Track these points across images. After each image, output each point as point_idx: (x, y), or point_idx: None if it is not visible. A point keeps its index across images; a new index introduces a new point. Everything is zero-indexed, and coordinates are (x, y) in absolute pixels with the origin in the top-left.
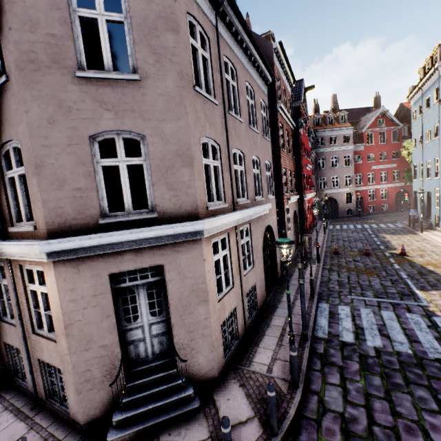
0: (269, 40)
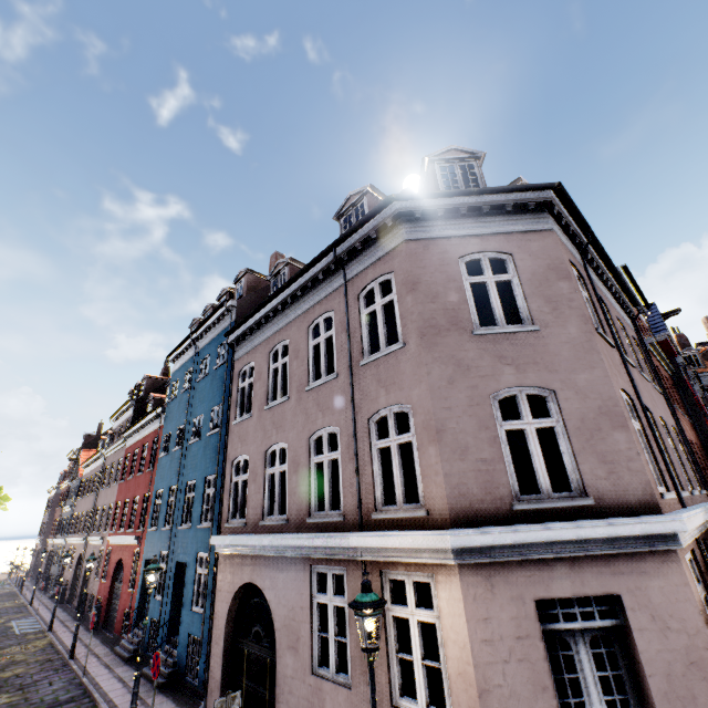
0: None
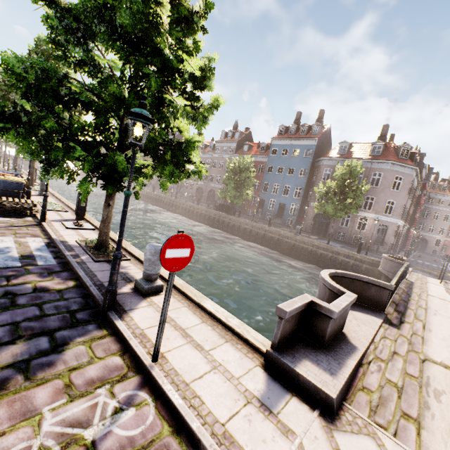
0: (422, 157)
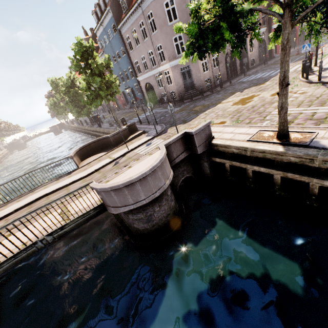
0: None
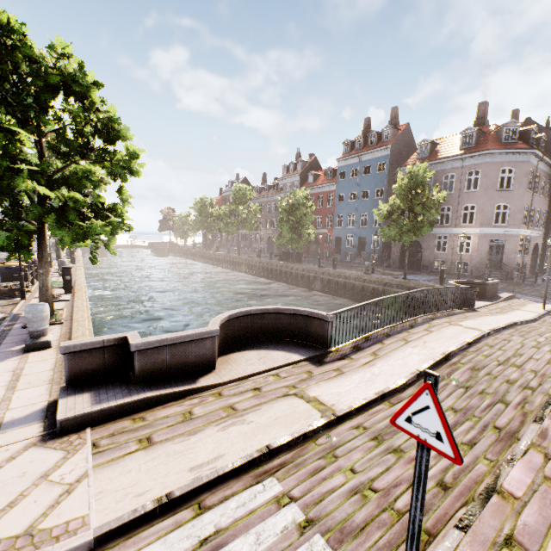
0: None
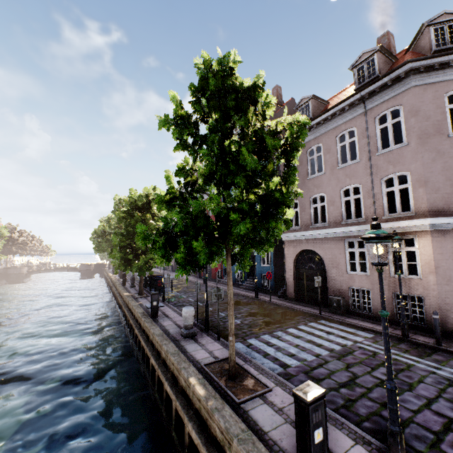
0: None
